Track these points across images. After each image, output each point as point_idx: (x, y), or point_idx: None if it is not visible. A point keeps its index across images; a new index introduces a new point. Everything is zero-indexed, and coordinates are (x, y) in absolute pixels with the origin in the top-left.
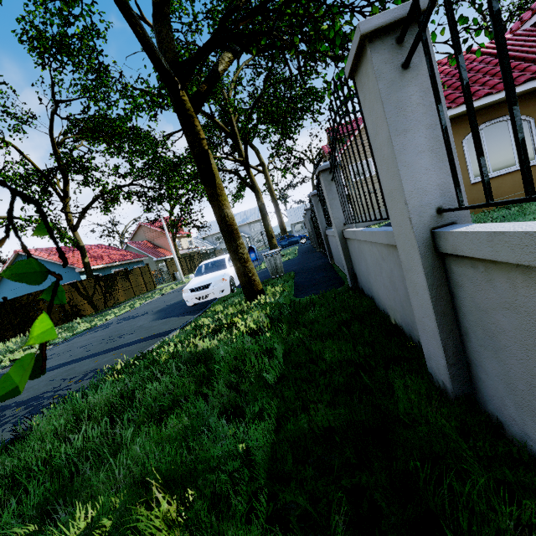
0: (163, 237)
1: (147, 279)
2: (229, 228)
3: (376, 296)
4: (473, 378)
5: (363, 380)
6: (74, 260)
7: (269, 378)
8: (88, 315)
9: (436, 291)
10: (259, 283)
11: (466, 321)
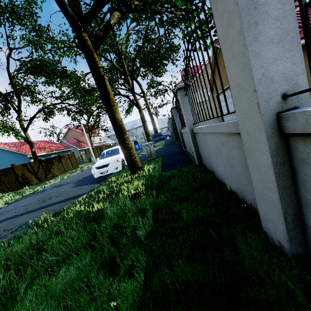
0: (84, 136)
1: (73, 161)
2: (119, 127)
3: (216, 171)
4: (310, 241)
5: (212, 236)
6: (26, 150)
7: (141, 234)
8: (34, 184)
9: (279, 167)
10: (139, 163)
11: (310, 194)
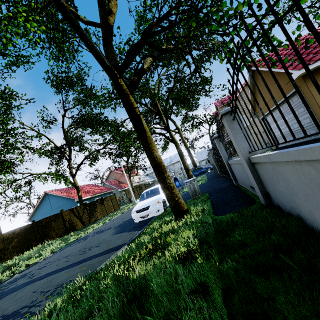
0: (124, 176)
1: (114, 203)
2: (158, 165)
3: (307, 216)
4: None
5: None
6: (74, 194)
7: None
8: (79, 229)
9: None
10: (184, 204)
11: None
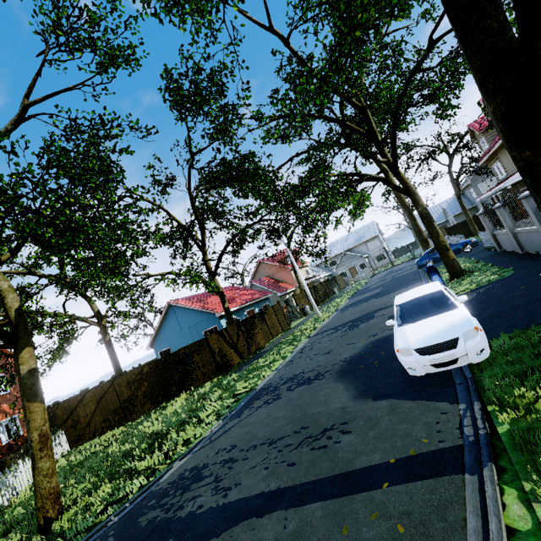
0: (282, 271)
1: (280, 317)
2: None
3: None
4: None
5: None
6: (213, 305)
7: None
8: (236, 364)
9: None
10: None
11: None
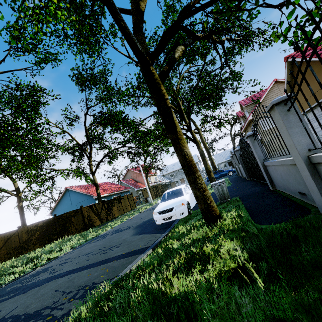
0: (140, 176)
1: (131, 202)
2: (189, 163)
3: None
4: None
5: None
6: (93, 191)
7: None
8: (97, 225)
9: None
10: (216, 209)
11: None
